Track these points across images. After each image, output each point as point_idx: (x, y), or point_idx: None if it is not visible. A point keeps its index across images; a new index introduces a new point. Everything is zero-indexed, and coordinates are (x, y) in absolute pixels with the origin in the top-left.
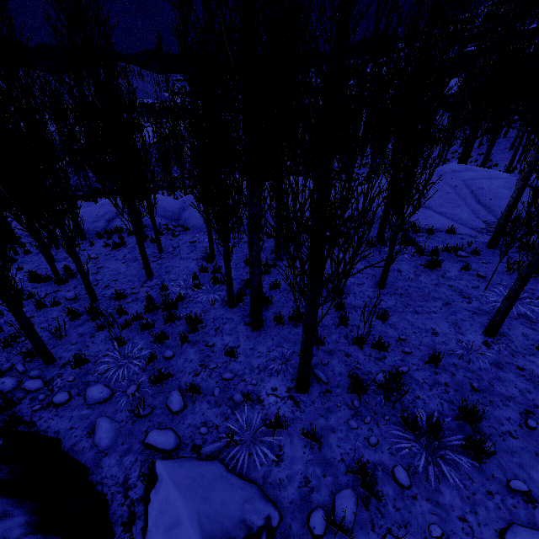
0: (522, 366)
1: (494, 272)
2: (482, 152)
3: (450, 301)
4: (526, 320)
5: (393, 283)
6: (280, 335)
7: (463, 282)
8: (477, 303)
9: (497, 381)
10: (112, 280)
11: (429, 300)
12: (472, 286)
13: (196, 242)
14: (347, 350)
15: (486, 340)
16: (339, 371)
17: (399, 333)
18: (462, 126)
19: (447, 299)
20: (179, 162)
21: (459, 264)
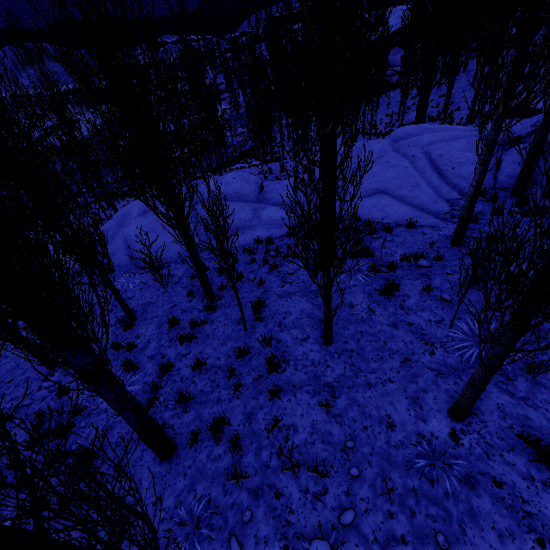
0: (500, 478)
1: (458, 309)
2: (443, 94)
3: (410, 353)
4: (501, 376)
5: (343, 330)
6: (195, 465)
7: (425, 314)
8: (441, 353)
9: (469, 520)
10: (6, 382)
11: (384, 356)
12: (435, 321)
13: (119, 291)
14: (278, 484)
15: (453, 428)
16: (265, 536)
17: (346, 434)
18: (414, 76)
19: (406, 351)
20: (96, 177)
21: (420, 282)
